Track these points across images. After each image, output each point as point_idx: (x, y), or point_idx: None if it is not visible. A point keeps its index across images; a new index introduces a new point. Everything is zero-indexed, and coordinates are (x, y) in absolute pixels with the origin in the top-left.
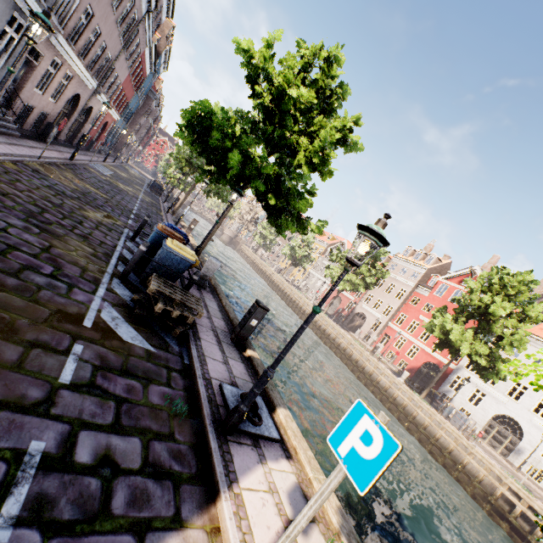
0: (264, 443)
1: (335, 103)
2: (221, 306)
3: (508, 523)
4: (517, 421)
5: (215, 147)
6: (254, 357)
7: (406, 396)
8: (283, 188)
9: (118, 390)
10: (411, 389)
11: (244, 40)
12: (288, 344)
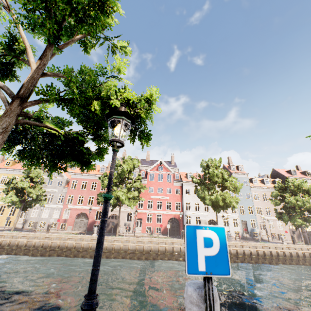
0: None
1: None
2: None
3: (280, 260)
4: (212, 219)
5: None
6: None
7: None
8: None
9: None
10: None
11: None
12: None
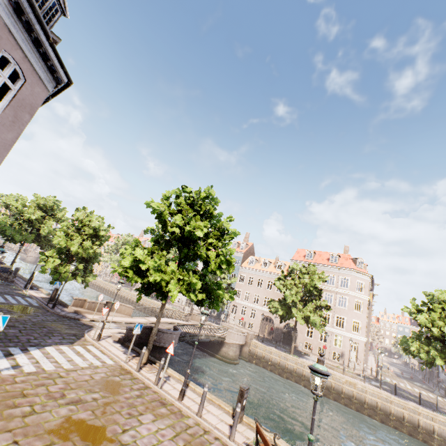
0: (34, 290)
1: (56, 207)
2: (24, 280)
3: None
4: None
5: (10, 235)
6: (35, 285)
7: (143, 300)
8: (40, 239)
9: (3, 286)
10: (146, 297)
11: (13, 201)
12: (33, 272)
